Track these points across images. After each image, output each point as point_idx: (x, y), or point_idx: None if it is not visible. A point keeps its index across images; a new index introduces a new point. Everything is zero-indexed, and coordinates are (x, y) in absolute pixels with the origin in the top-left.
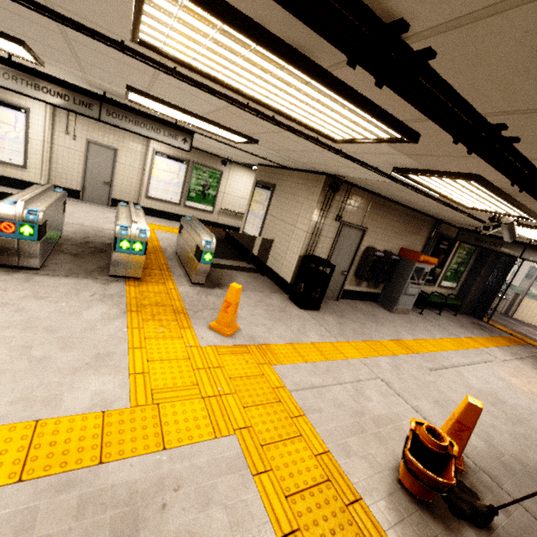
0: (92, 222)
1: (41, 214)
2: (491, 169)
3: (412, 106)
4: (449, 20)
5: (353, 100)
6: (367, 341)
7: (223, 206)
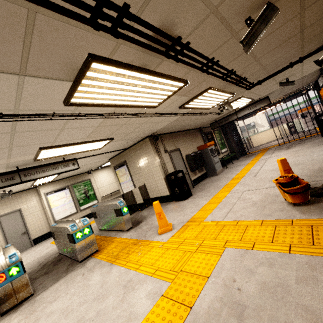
0: (34, 257)
1: (18, 253)
2: (213, 80)
3: (187, 65)
4: (192, 30)
5: (165, 77)
6: (223, 187)
7: (102, 195)
